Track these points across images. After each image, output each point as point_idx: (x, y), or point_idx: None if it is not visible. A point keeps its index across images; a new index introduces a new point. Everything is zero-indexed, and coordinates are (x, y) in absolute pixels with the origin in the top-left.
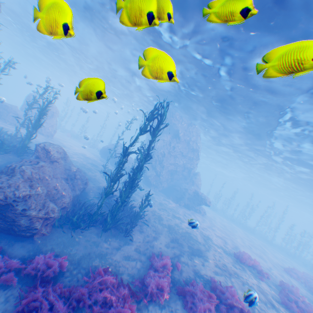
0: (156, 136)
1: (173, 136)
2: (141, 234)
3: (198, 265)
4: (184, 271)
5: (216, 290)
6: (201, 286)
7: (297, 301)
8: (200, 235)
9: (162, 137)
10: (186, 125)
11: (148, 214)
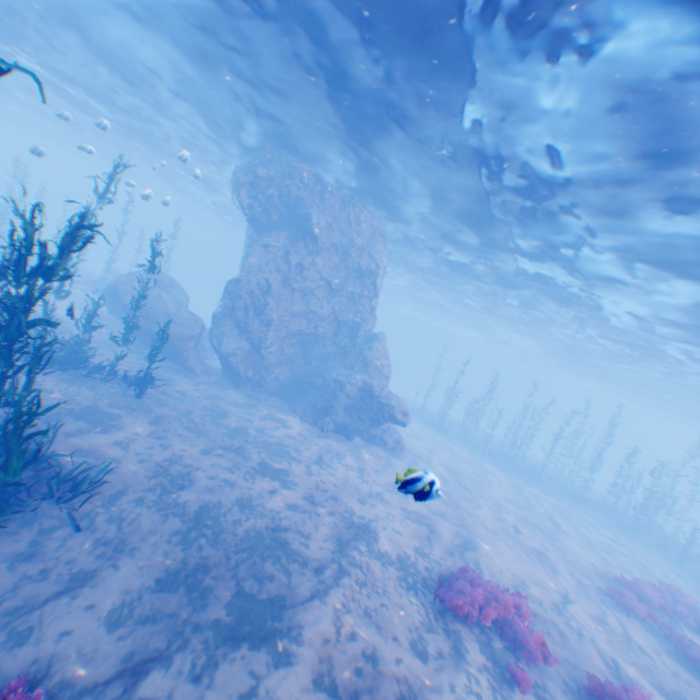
0: None
1: (299, 234)
2: (6, 580)
3: None
4: None
5: None
6: None
7: None
8: (332, 530)
9: (265, 239)
10: (337, 204)
11: (130, 479)
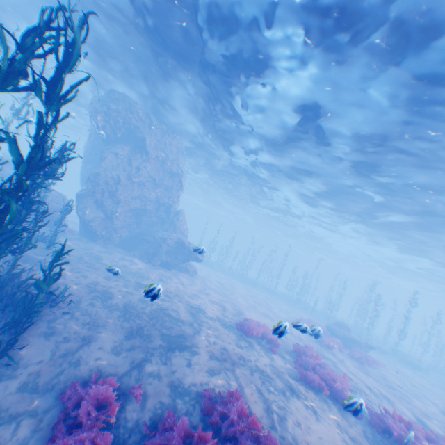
0: (61, 103)
1: (136, 148)
2: (49, 344)
3: (180, 369)
4: (150, 396)
5: (212, 412)
6: (183, 423)
7: (315, 366)
8: (187, 309)
9: (114, 148)
10: (159, 132)
11: (78, 294)
